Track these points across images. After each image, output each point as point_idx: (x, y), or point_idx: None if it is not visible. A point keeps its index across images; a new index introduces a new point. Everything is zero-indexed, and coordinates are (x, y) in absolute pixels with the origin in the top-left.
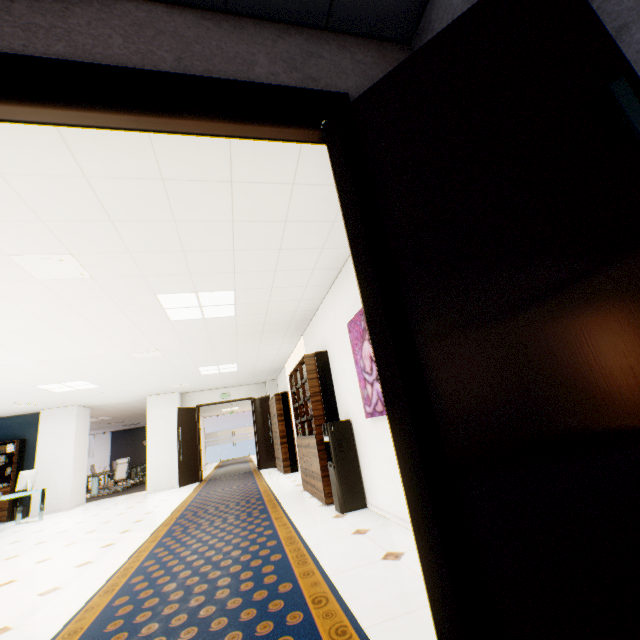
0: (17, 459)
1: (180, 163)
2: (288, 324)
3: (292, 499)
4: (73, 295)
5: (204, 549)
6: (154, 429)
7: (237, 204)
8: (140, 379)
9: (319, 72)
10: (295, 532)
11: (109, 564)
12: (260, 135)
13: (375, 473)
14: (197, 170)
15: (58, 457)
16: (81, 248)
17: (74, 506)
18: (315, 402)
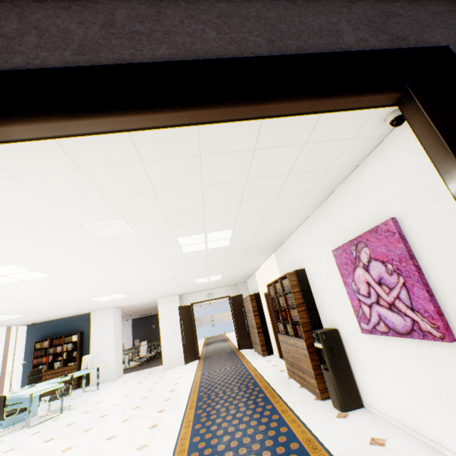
0: (79, 345)
1: (217, 140)
2: (265, 246)
3: (284, 388)
4: (120, 244)
5: (235, 444)
6: (164, 322)
7: (253, 166)
8: (155, 289)
9: (402, 30)
10: (310, 433)
11: (162, 451)
12: (337, 107)
13: (374, 381)
14: (229, 144)
15: (104, 344)
16: (130, 213)
17: (117, 378)
18: (300, 312)
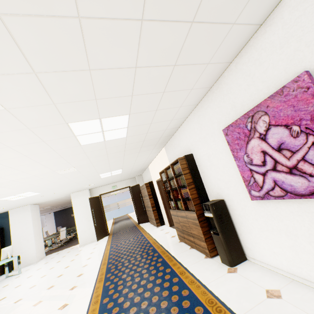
0: None
1: None
2: (158, 140)
3: (178, 251)
4: None
5: None
6: (77, 211)
7: None
8: (65, 186)
9: None
10: (210, 294)
11: None
12: None
13: (260, 239)
14: None
15: (24, 235)
16: None
17: (39, 260)
18: (191, 189)
